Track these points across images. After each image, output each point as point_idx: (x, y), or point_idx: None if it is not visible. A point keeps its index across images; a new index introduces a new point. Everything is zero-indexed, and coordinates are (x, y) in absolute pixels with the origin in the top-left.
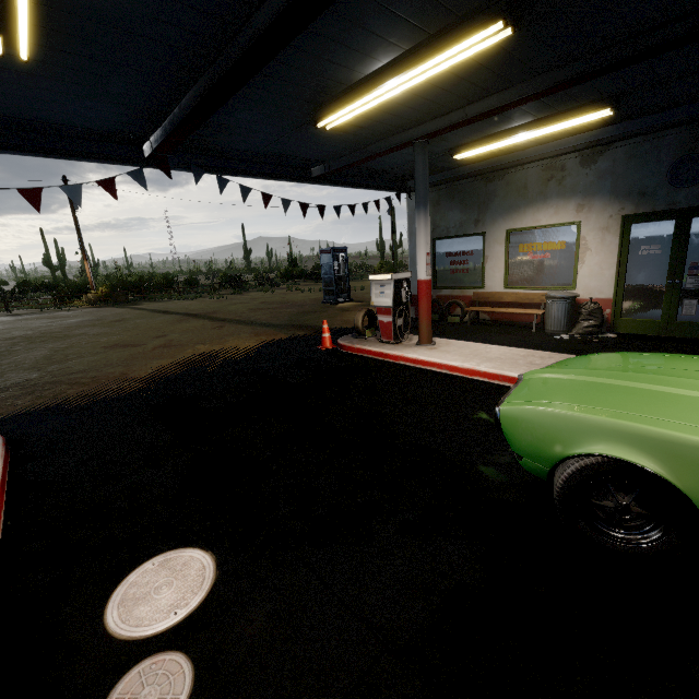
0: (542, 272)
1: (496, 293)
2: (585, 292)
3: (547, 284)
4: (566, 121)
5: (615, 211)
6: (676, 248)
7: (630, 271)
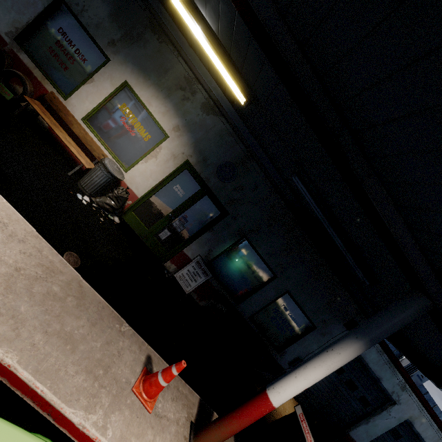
0: (119, 139)
1: (72, 115)
2: (130, 180)
3: (115, 150)
4: (225, 68)
5: (188, 153)
6: (188, 202)
7: (162, 192)
